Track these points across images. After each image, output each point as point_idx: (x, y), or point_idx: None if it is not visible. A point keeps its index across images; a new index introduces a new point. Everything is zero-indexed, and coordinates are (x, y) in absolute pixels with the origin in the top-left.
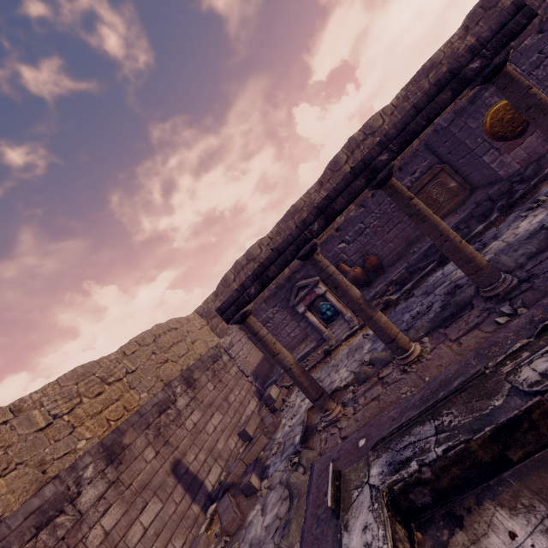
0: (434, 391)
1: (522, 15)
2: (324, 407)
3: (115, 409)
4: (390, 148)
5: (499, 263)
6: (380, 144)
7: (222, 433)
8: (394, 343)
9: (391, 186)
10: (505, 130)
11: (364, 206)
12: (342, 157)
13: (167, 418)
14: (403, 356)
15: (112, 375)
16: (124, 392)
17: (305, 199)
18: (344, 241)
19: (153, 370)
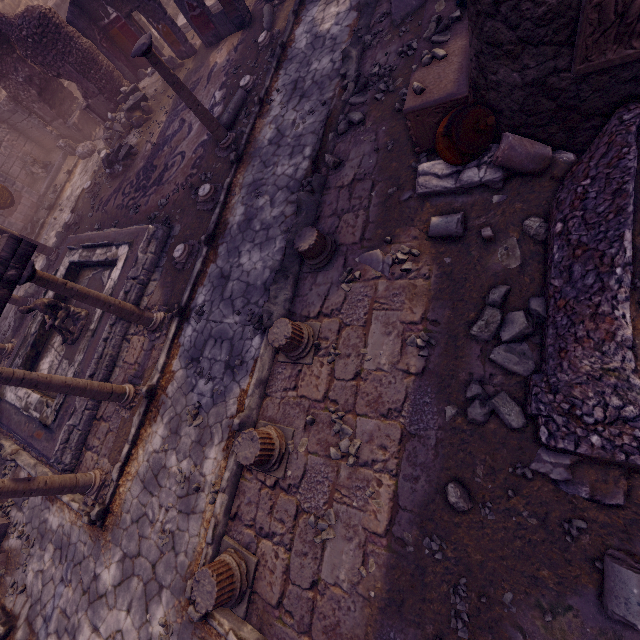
0: (16, 350)
1: None
2: None
3: None
4: None
5: (28, 293)
6: None
7: None
8: None
9: None
10: None
11: None
12: None
13: None
14: (5, 352)
15: None
16: None
17: None
18: None
19: None
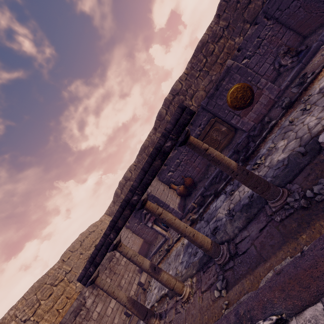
0: None
1: (186, 113)
2: (148, 323)
3: (61, 301)
4: (137, 193)
5: (224, 233)
6: (131, 191)
7: (117, 311)
8: (173, 291)
9: (146, 209)
10: (240, 103)
11: (176, 149)
12: (163, 111)
13: (80, 318)
14: (180, 298)
15: (57, 279)
16: (66, 287)
17: (148, 139)
18: (170, 171)
19: (82, 265)
